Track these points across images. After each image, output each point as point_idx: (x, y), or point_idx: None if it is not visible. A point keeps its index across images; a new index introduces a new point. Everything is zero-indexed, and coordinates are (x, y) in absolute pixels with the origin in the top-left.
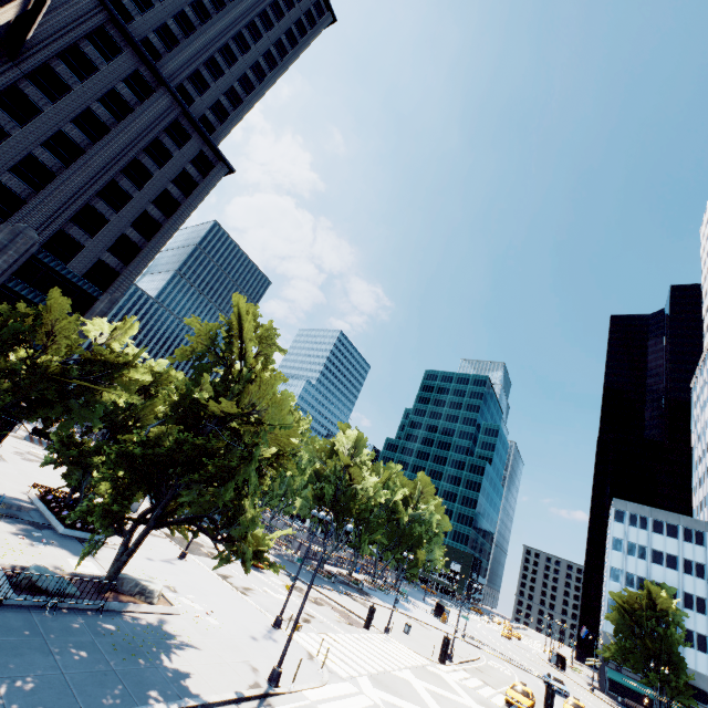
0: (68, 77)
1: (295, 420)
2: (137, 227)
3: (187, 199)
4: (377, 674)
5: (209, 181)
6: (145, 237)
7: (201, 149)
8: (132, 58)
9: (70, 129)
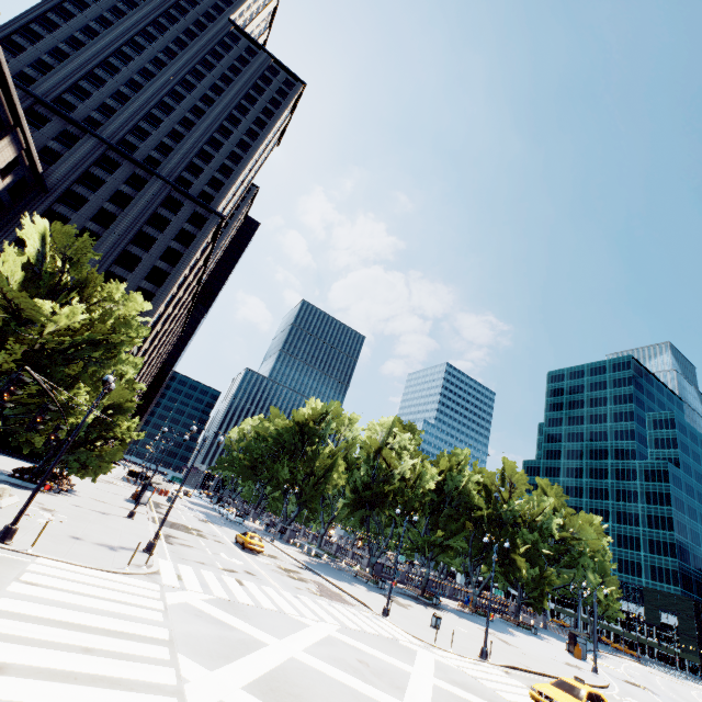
0: (85, 193)
1: (136, 326)
2: (150, 279)
3: (188, 249)
4: (250, 605)
5: (205, 231)
6: (158, 285)
7: (195, 210)
8: (129, 167)
9: (90, 225)
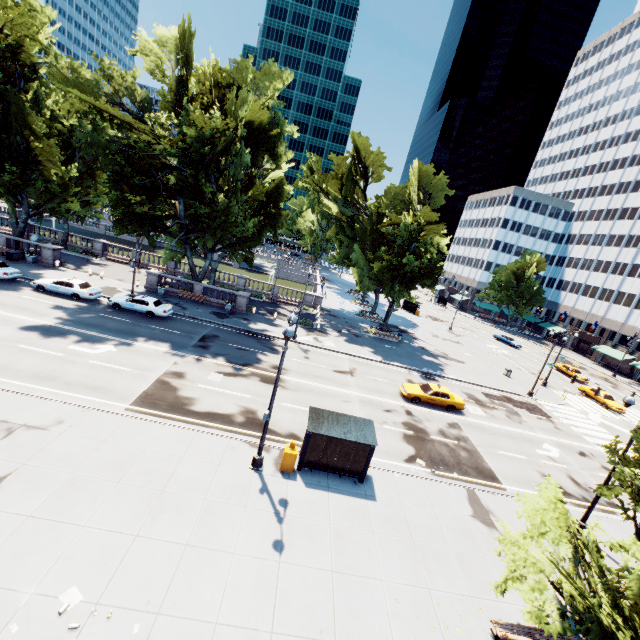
0: None
1: None
2: None
3: None
4: None
5: None
6: None
7: None
8: None
9: None
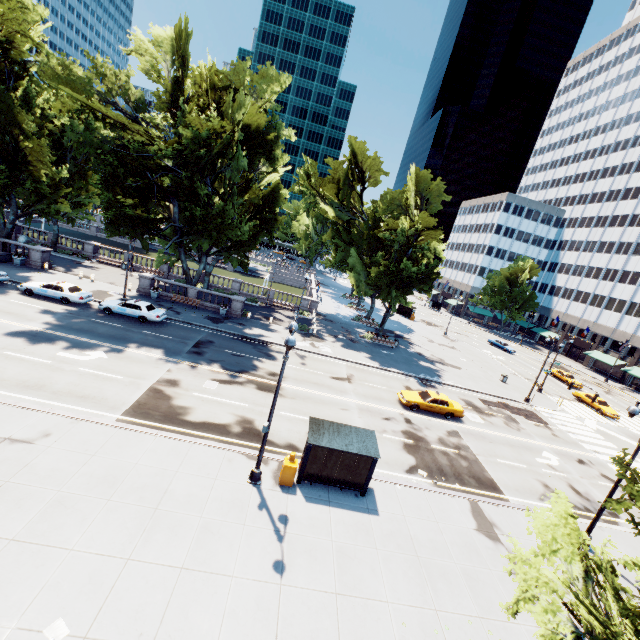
0: None
1: None
2: None
3: None
4: None
5: None
6: None
7: None
8: None
9: None
